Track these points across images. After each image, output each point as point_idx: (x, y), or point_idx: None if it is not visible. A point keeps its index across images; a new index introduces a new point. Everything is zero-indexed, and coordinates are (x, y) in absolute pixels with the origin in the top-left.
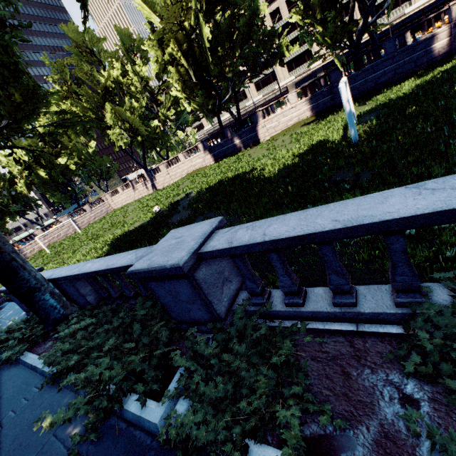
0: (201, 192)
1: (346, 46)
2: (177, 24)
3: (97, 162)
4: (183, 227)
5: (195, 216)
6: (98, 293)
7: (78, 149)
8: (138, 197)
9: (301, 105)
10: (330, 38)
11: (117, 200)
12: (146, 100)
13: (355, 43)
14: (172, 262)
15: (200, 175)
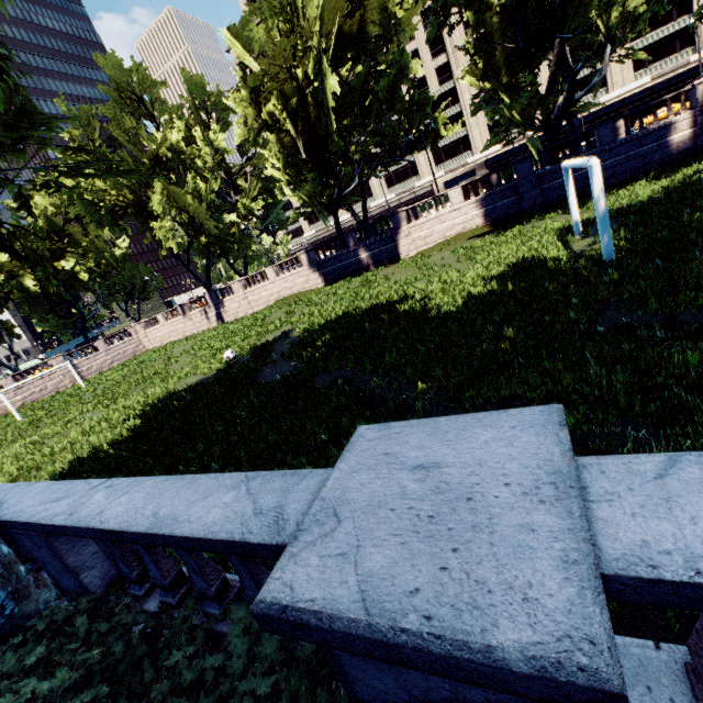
0: (312, 331)
1: (541, 128)
2: (287, 69)
3: (127, 272)
4: (405, 424)
5: (311, 372)
6: (113, 559)
7: (97, 250)
8: (191, 333)
9: (469, 208)
10: (520, 112)
11: (155, 335)
12: (220, 182)
13: (555, 125)
14: (532, 637)
15: (302, 303)
